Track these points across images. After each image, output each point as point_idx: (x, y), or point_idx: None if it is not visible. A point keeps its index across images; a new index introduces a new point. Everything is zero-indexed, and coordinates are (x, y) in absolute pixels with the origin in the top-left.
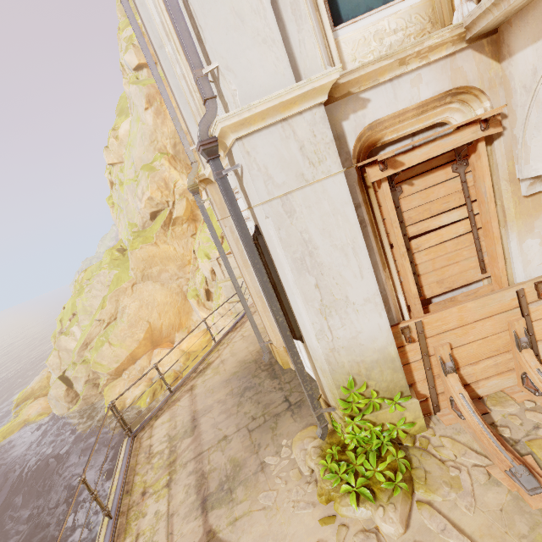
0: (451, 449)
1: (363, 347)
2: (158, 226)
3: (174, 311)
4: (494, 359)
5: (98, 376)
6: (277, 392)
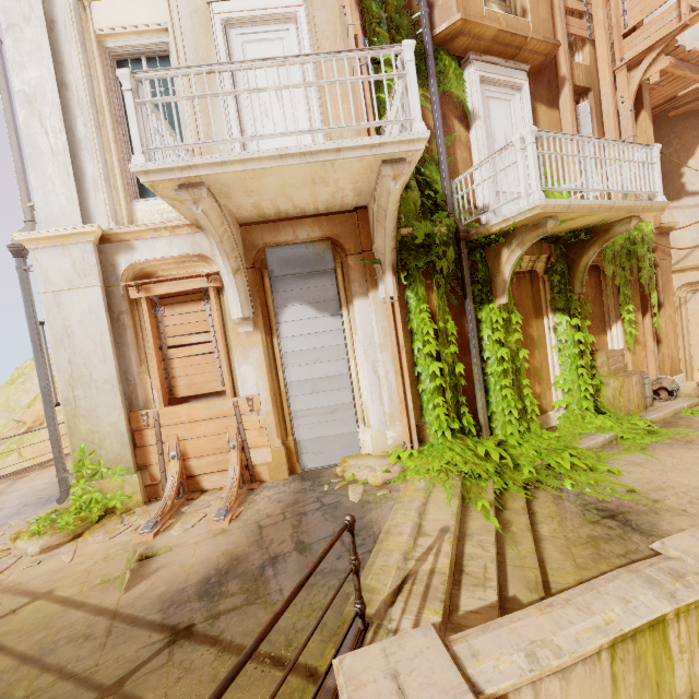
0: (140, 516)
1: (100, 419)
2: None
3: None
4: (216, 457)
5: None
6: None
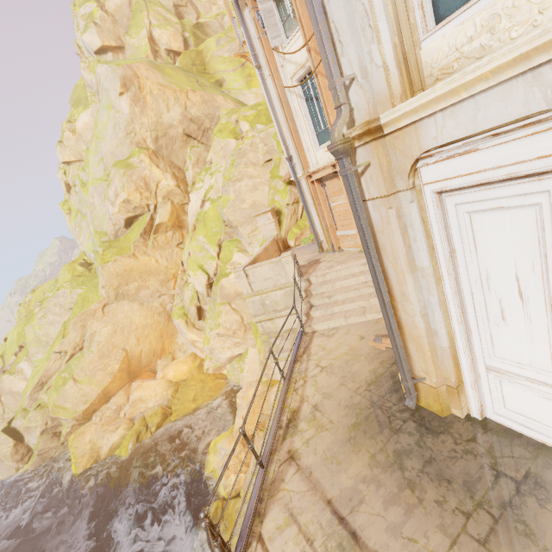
0: None
1: None
2: (137, 234)
3: (155, 334)
4: None
5: (59, 423)
6: (467, 459)
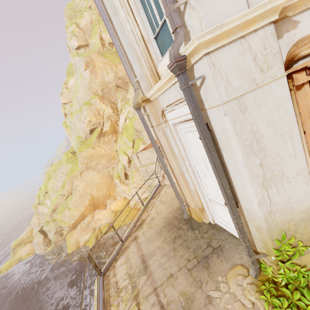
0: None
1: (293, 209)
2: (95, 137)
3: (105, 187)
4: None
5: (62, 229)
6: (200, 240)
